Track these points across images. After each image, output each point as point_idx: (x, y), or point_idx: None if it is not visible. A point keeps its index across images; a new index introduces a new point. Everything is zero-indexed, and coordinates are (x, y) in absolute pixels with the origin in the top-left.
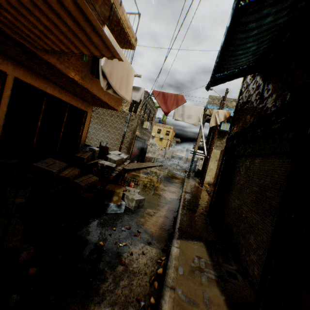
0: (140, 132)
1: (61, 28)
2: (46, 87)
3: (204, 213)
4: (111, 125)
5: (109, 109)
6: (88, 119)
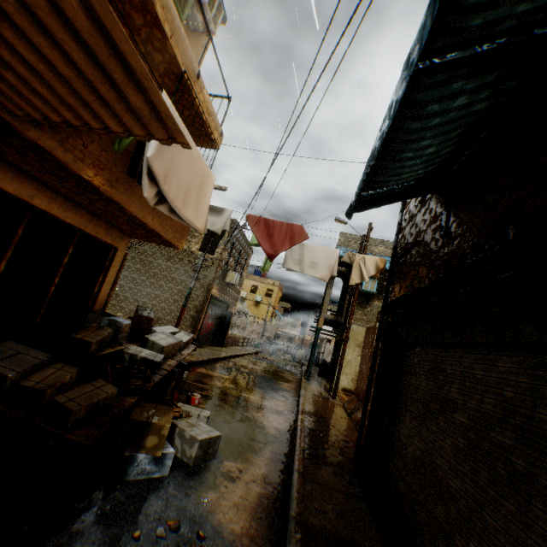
0: (219, 291)
1: (62, 71)
2: (34, 195)
3: (346, 466)
4: (166, 276)
5: (162, 244)
6: (117, 262)
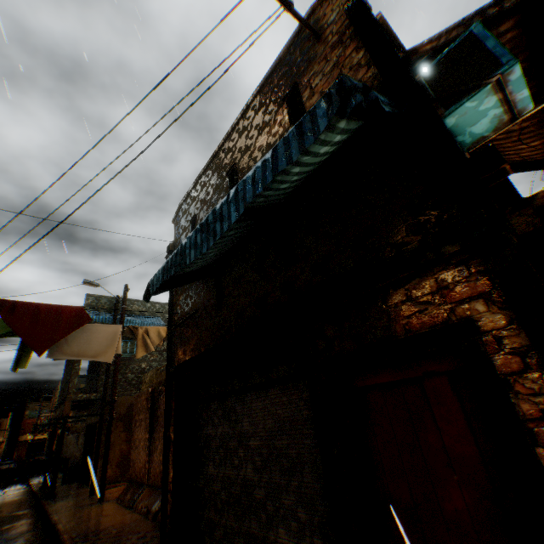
0: None
1: None
2: None
3: None
4: None
5: None
6: None
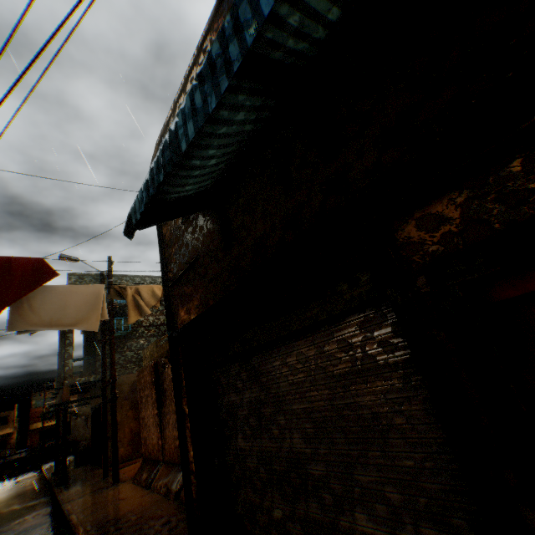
0: None
1: None
2: None
3: None
4: None
5: None
6: None
